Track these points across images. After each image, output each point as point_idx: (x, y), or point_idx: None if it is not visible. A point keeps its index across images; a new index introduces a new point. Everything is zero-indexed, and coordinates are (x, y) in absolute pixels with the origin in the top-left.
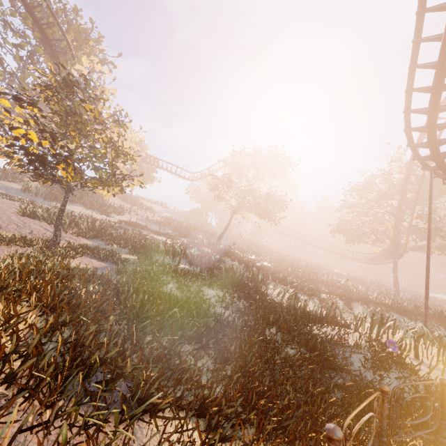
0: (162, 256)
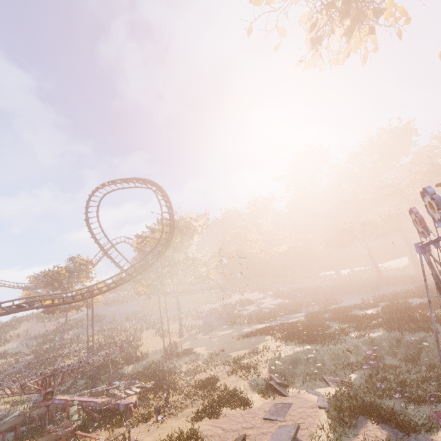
0: None
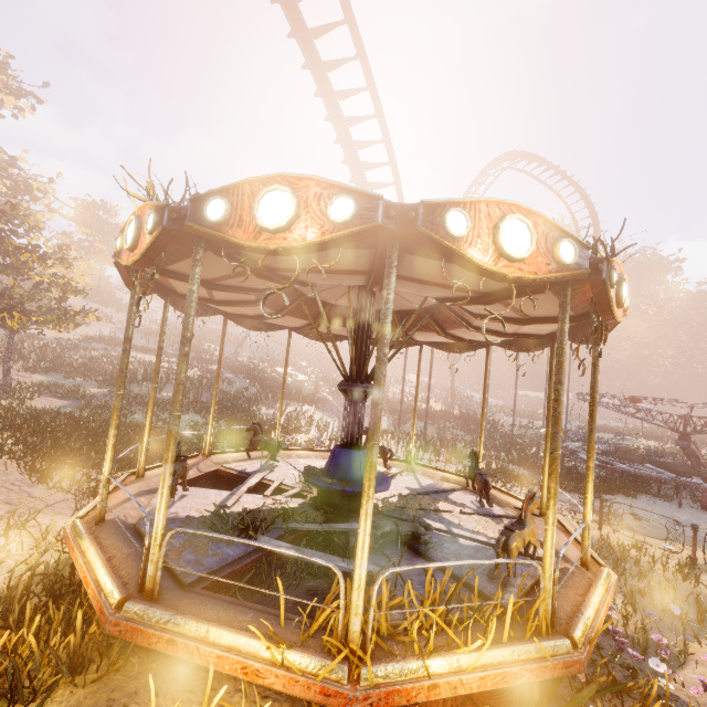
0: (142, 384)
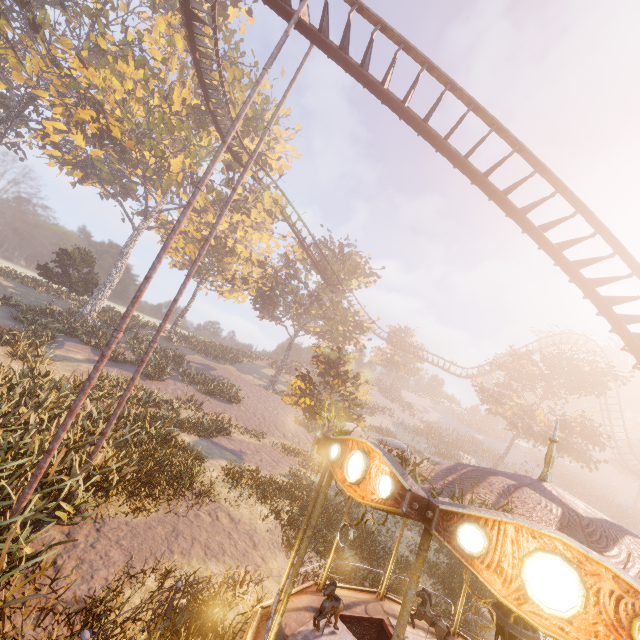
0: None
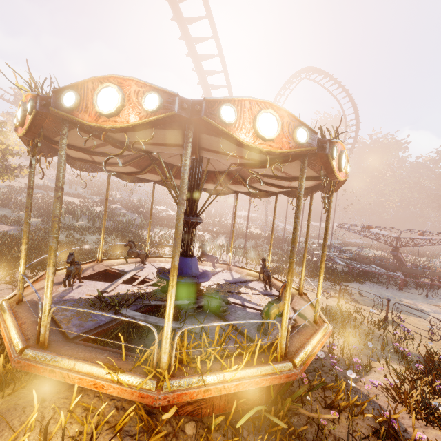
0: (65, 216)
